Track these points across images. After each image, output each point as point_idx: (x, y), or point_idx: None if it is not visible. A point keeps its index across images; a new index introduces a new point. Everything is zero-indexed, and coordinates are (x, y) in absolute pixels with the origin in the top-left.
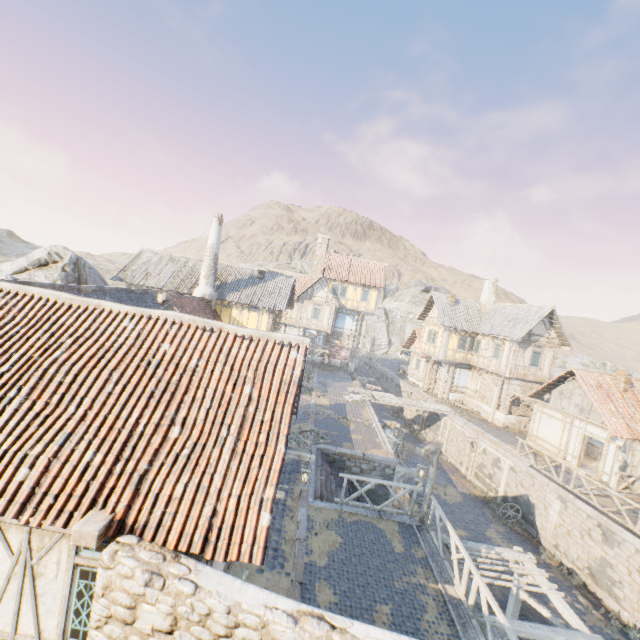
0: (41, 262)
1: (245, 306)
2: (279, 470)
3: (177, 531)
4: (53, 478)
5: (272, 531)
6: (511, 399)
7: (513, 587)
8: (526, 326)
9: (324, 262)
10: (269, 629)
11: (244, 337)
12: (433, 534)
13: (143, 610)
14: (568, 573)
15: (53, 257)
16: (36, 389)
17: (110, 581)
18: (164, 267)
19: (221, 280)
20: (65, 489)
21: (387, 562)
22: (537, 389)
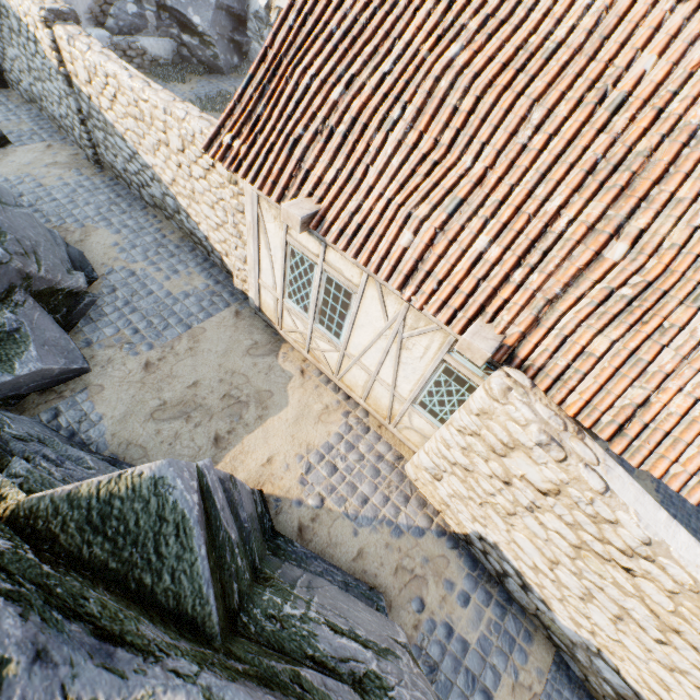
0: None
1: None
2: None
3: (582, 399)
4: (437, 258)
5: None
6: None
7: None
8: None
9: None
10: None
11: None
12: None
13: (519, 457)
14: None
15: None
16: (422, 113)
17: (491, 411)
18: None
19: None
20: (448, 277)
21: None
22: None
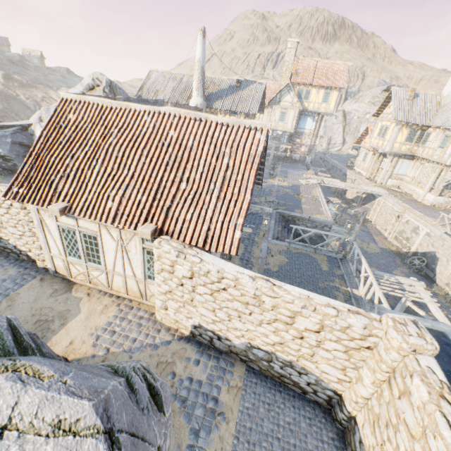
0: (90, 87)
1: (227, 112)
2: (246, 209)
3: (189, 236)
4: (124, 207)
5: (245, 252)
6: (445, 184)
7: (402, 299)
8: None
9: (292, 67)
10: (239, 281)
11: (222, 124)
12: (350, 264)
13: (177, 268)
14: (450, 300)
15: (96, 82)
16: (105, 161)
17: (160, 254)
18: (167, 84)
19: (208, 91)
20: (131, 213)
21: (315, 274)
22: None
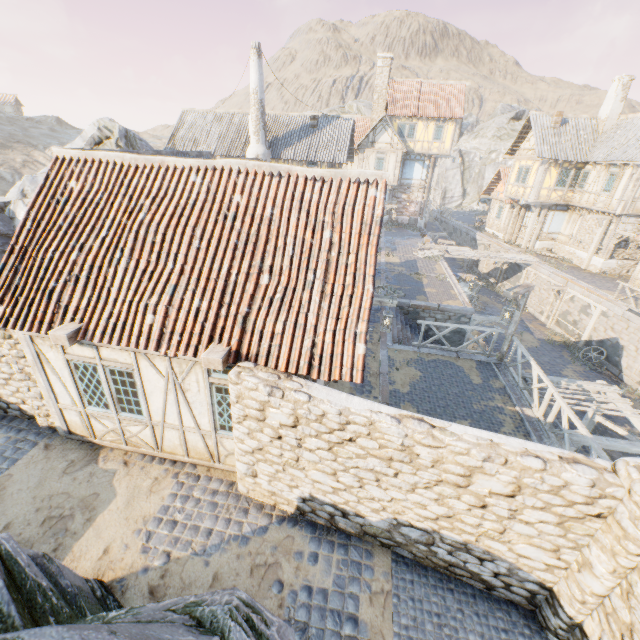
0: (95, 140)
1: (302, 163)
2: (369, 308)
3: (284, 359)
4: (174, 321)
5: None
6: (617, 241)
7: (589, 413)
8: None
9: (386, 94)
10: (376, 426)
11: (315, 179)
12: (512, 370)
13: (270, 412)
14: None
15: (104, 132)
16: (135, 250)
17: (240, 393)
18: (210, 129)
19: (271, 135)
20: (186, 330)
21: (465, 391)
22: None
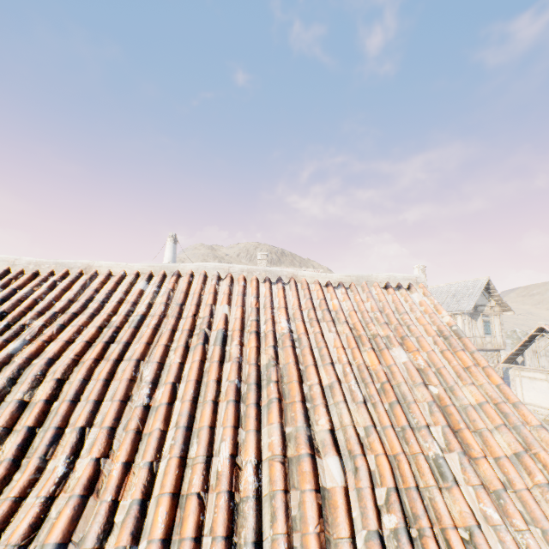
0: None
1: None
2: None
3: None
4: None
5: None
6: None
7: None
8: (471, 298)
9: None
10: None
11: (332, 285)
12: None
13: None
14: None
15: None
16: None
17: None
18: None
19: None
20: None
21: None
22: (510, 353)
